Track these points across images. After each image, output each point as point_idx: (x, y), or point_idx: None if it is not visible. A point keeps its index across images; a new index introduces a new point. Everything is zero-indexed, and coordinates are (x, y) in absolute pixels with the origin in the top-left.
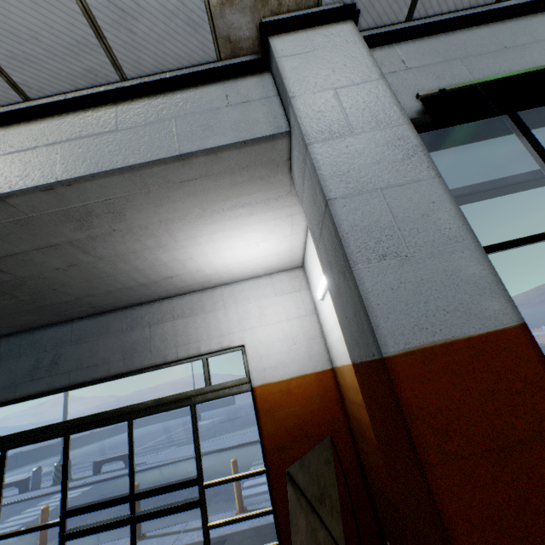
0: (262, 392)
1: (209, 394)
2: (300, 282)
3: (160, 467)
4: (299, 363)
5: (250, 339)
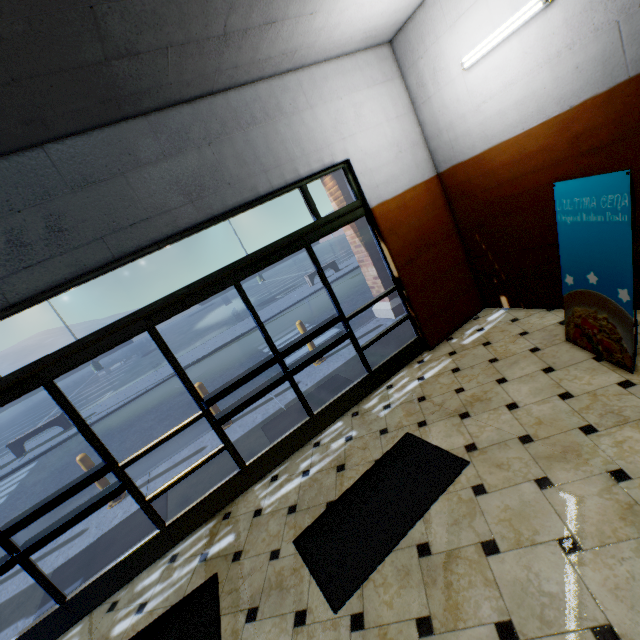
0: (381, 212)
1: (323, 229)
2: (390, 67)
3: (126, 406)
4: (408, 174)
5: (354, 151)
